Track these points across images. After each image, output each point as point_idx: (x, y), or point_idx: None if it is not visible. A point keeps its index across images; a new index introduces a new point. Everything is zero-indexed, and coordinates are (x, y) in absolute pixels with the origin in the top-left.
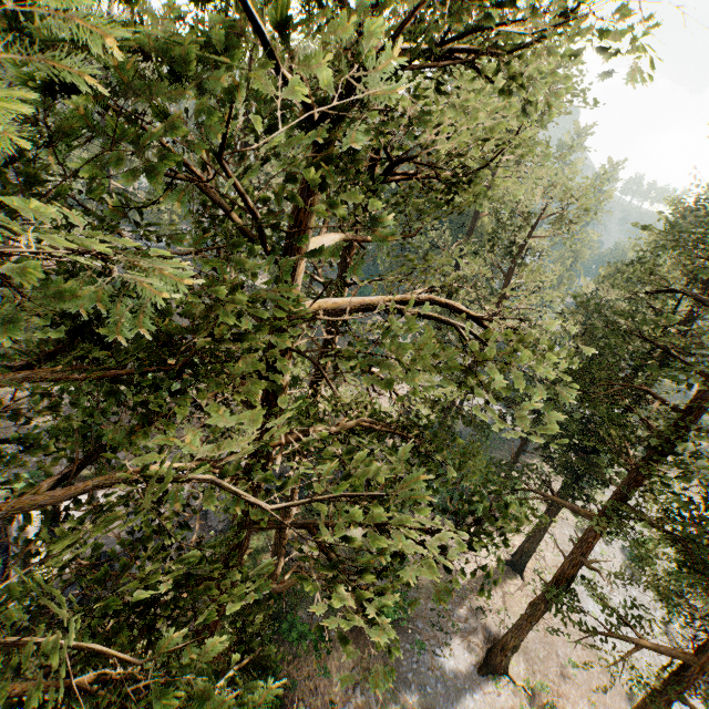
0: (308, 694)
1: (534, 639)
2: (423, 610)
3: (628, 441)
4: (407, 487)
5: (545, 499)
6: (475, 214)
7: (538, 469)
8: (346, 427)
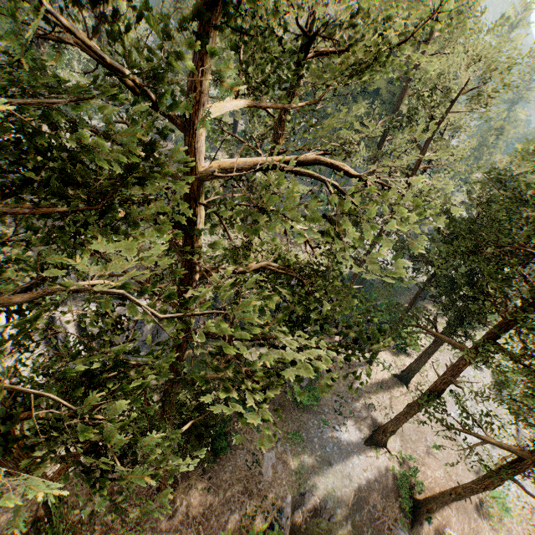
0: (245, 442)
1: (410, 428)
2: (329, 401)
3: (502, 293)
4: (236, 309)
5: (429, 333)
6: (403, 93)
7: (434, 312)
8: (253, 267)
